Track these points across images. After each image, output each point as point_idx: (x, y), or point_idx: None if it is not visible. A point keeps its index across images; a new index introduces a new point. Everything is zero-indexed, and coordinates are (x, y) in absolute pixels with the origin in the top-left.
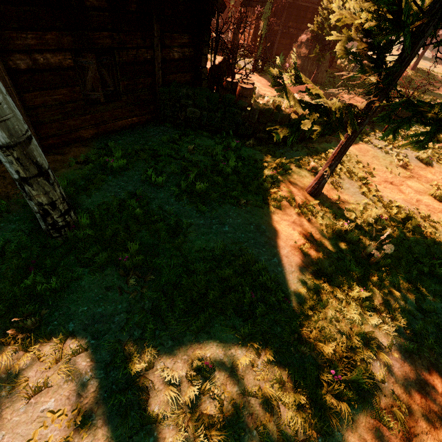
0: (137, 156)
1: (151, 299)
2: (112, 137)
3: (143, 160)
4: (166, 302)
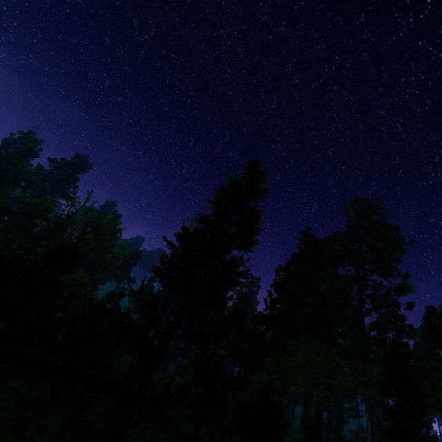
0: None
1: None
2: None
3: None
4: None
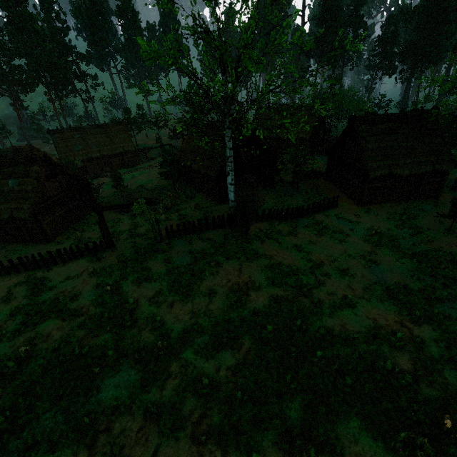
0: None
1: None
2: None
3: None
4: None
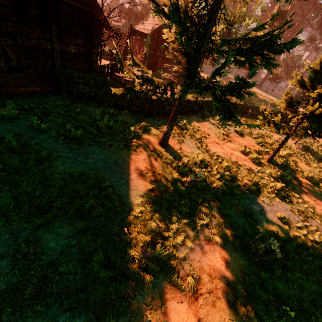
0: (31, 111)
1: (2, 204)
2: (14, 98)
3: (35, 114)
4: (14, 205)
